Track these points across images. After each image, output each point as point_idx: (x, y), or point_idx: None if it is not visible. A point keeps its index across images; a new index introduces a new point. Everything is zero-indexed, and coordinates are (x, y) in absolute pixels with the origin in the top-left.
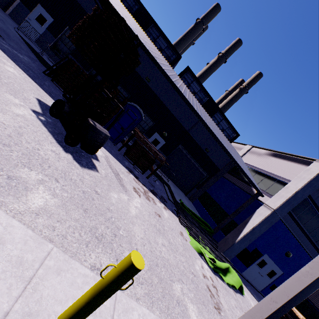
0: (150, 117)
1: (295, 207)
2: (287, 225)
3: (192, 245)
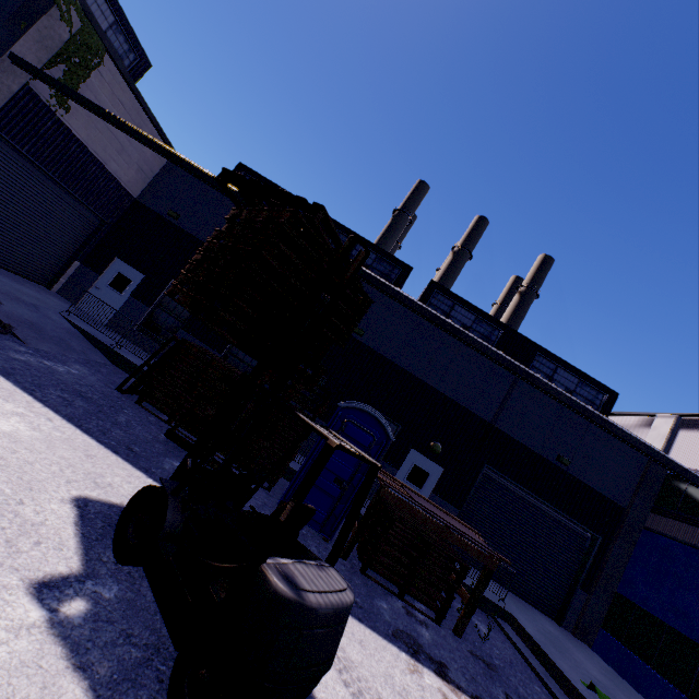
0: (386, 414)
1: None
2: None
3: None
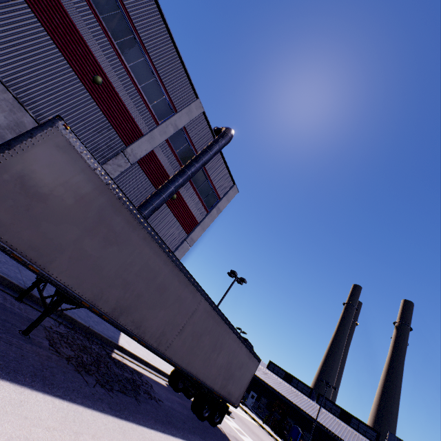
0: (309, 432)
1: None
2: None
3: None
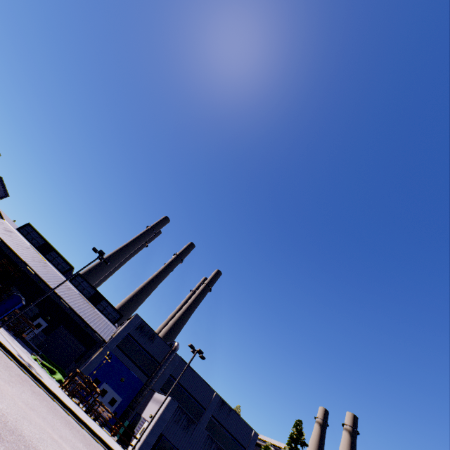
0: (37, 306)
1: (123, 343)
2: (118, 356)
3: (31, 356)
